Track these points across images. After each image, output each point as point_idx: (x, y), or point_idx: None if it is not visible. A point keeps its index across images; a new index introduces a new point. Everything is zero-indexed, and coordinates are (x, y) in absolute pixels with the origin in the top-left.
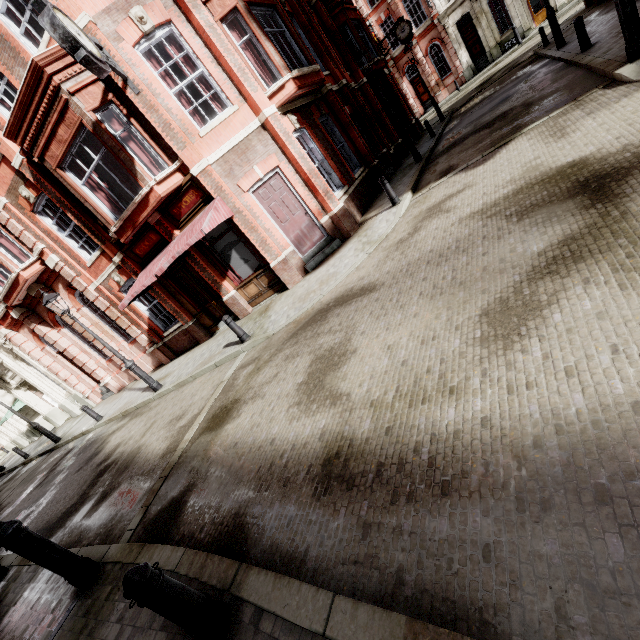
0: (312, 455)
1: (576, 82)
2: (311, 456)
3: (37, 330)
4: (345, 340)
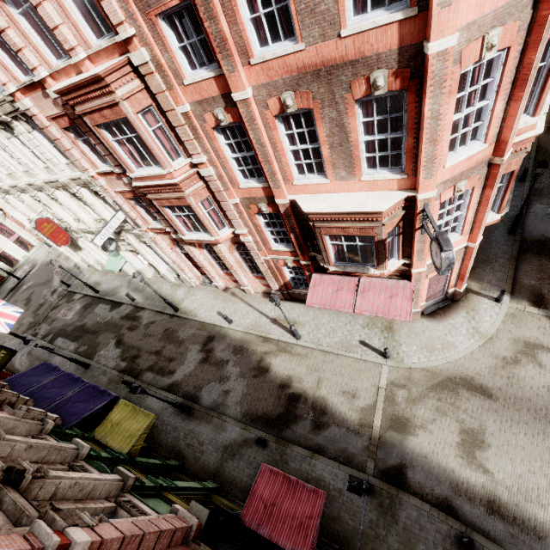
0: (480, 494)
1: None
2: (480, 494)
3: (186, 248)
4: (481, 431)
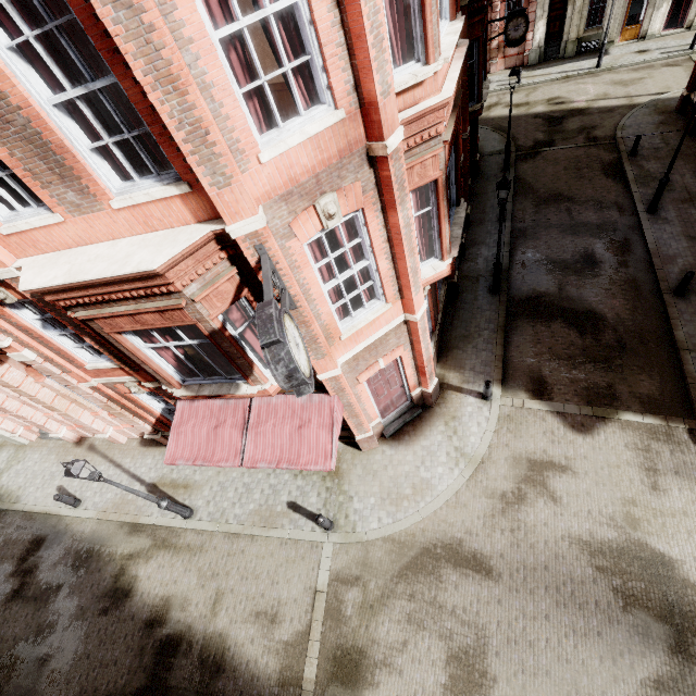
0: None
1: (667, 369)
2: None
3: None
4: (480, 650)
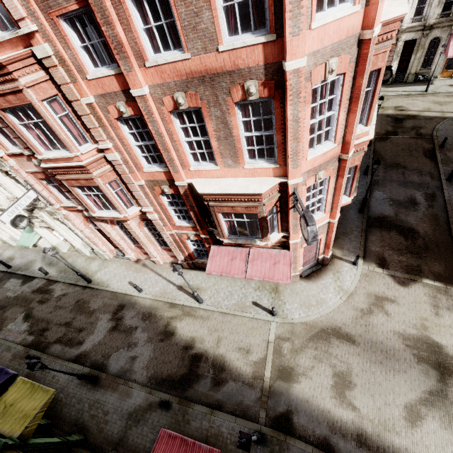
0: (351, 429)
1: (448, 261)
2: (351, 429)
3: (99, 224)
4: (348, 373)
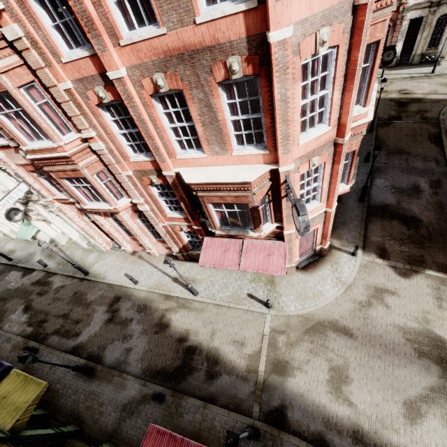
0: (347, 426)
1: None
2: (347, 426)
3: (92, 217)
4: (345, 367)
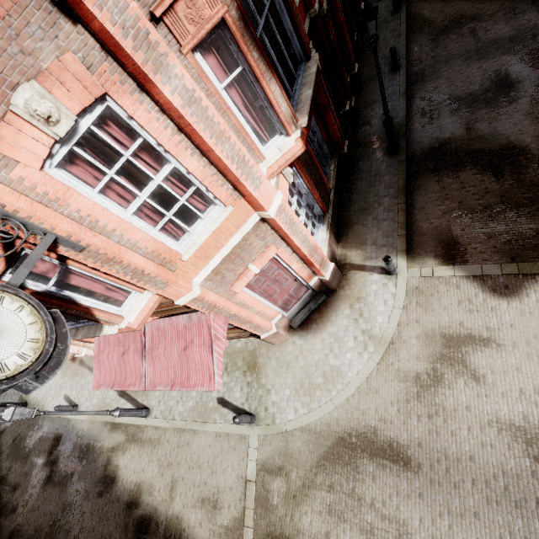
0: None
1: None
2: None
3: None
4: None
